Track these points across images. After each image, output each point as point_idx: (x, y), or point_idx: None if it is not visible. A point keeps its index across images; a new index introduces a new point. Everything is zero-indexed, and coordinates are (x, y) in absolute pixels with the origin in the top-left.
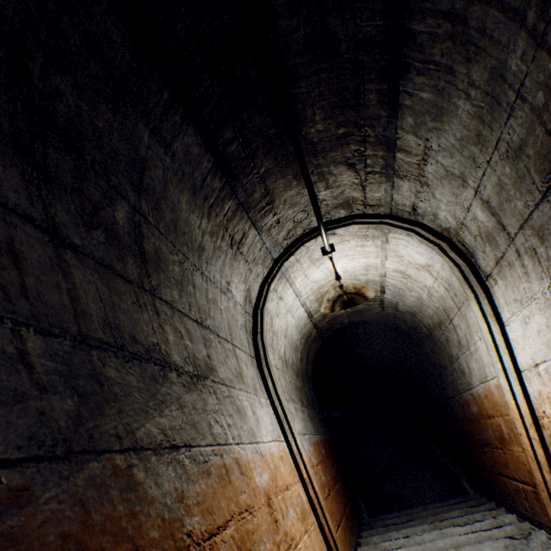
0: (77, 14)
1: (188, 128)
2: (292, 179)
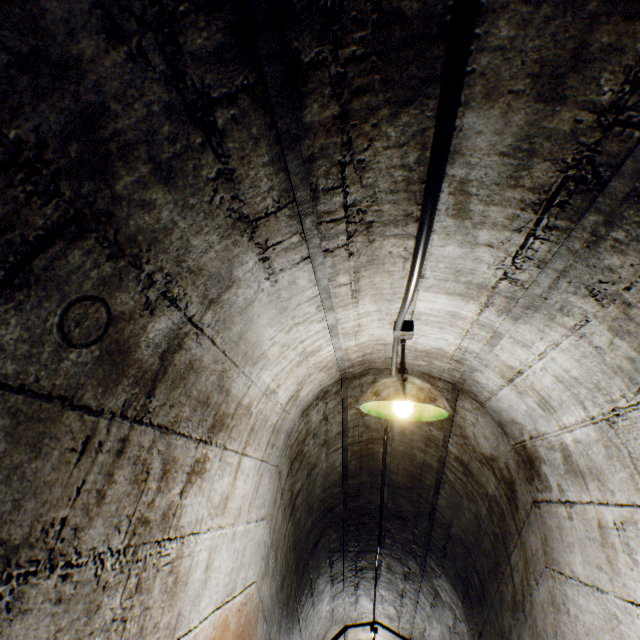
0: (333, 565)
1: (341, 581)
2: (369, 598)
